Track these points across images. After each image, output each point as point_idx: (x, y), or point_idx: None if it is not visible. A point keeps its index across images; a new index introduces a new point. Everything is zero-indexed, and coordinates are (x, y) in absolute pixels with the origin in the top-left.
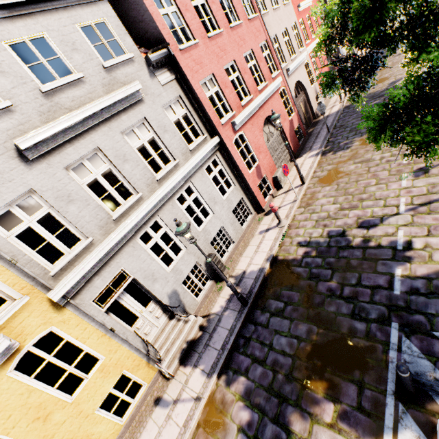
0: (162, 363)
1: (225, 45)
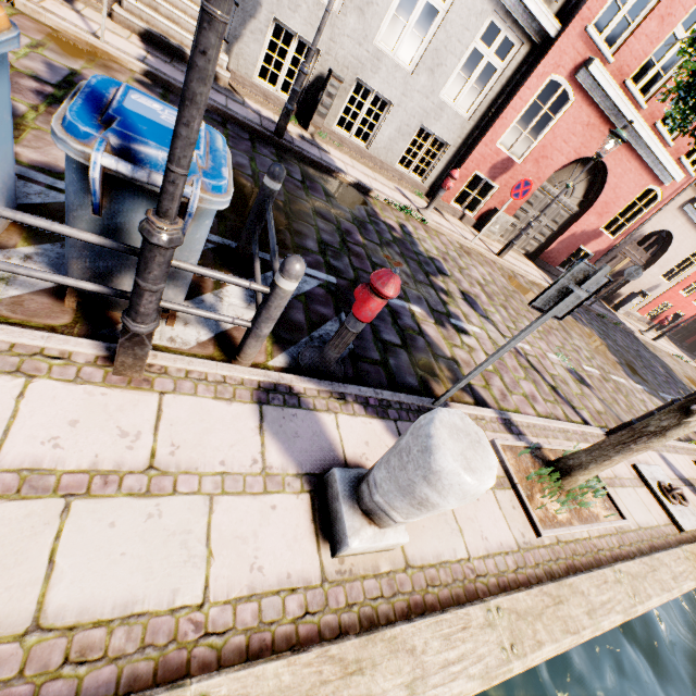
0: None
1: None
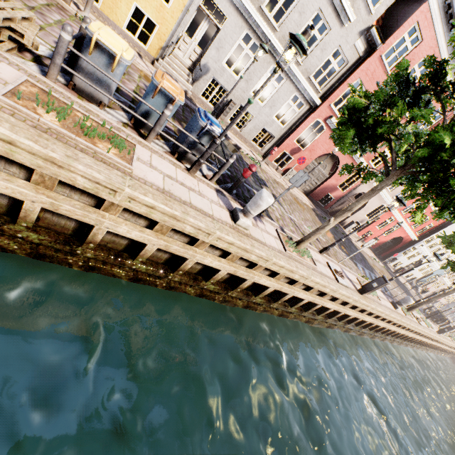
0: (161, 59)
1: None
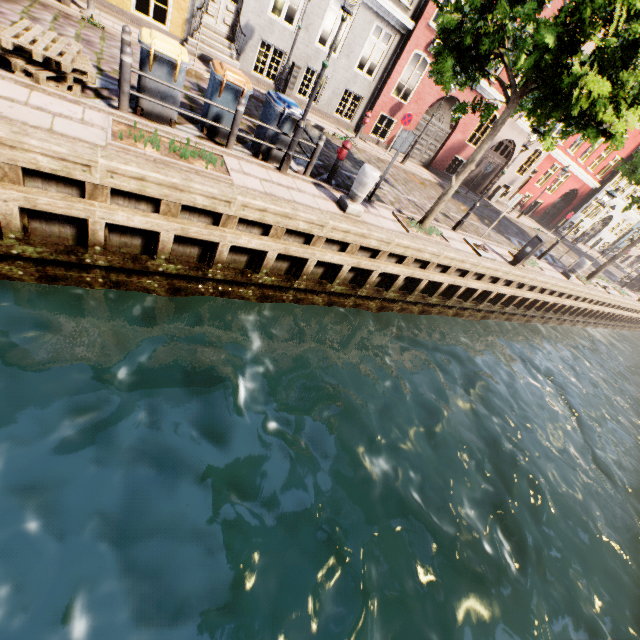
0: (191, 38)
1: None
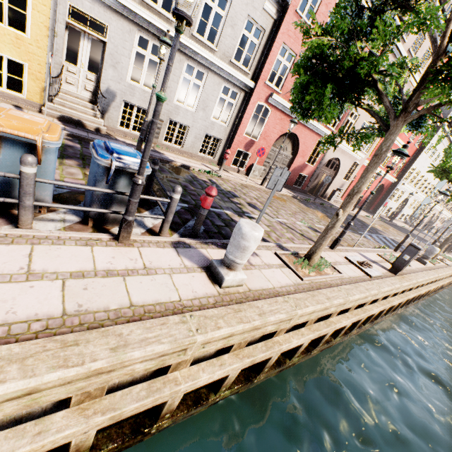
0: (50, 103)
1: None
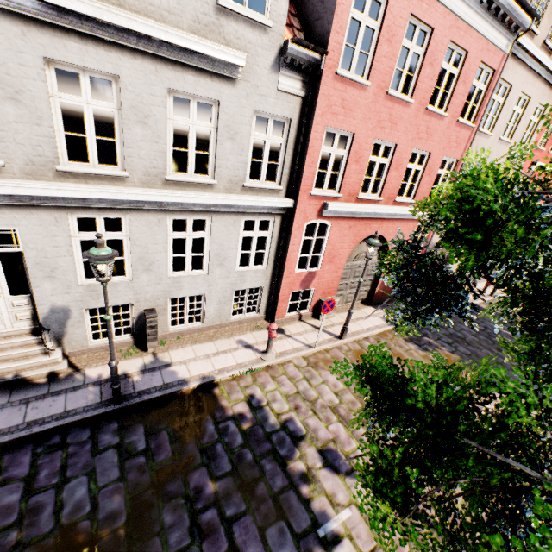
0: None
1: (400, 119)
